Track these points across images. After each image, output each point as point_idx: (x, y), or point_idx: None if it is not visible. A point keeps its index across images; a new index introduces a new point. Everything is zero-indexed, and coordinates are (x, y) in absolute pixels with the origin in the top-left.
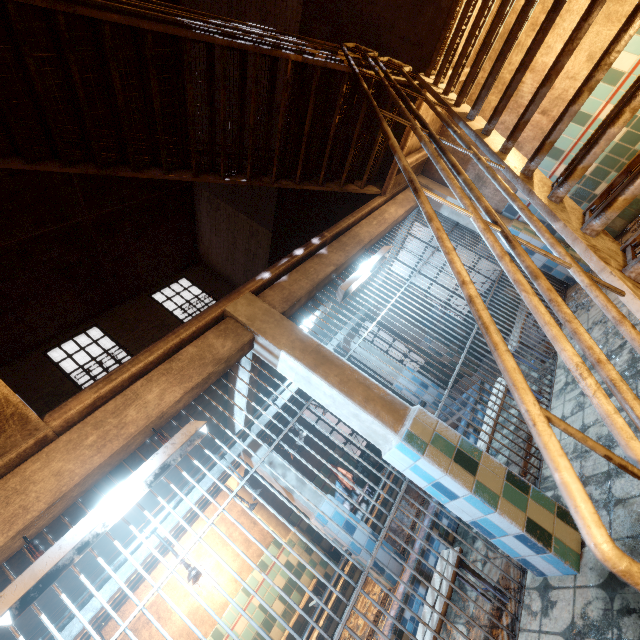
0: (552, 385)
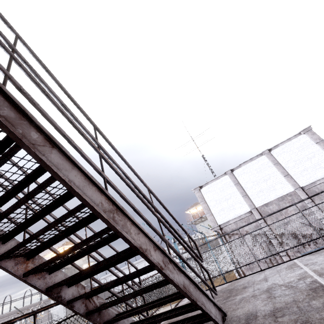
0: None
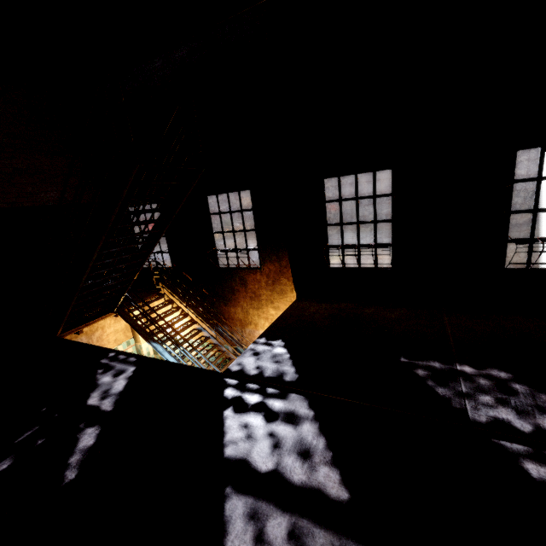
0: None
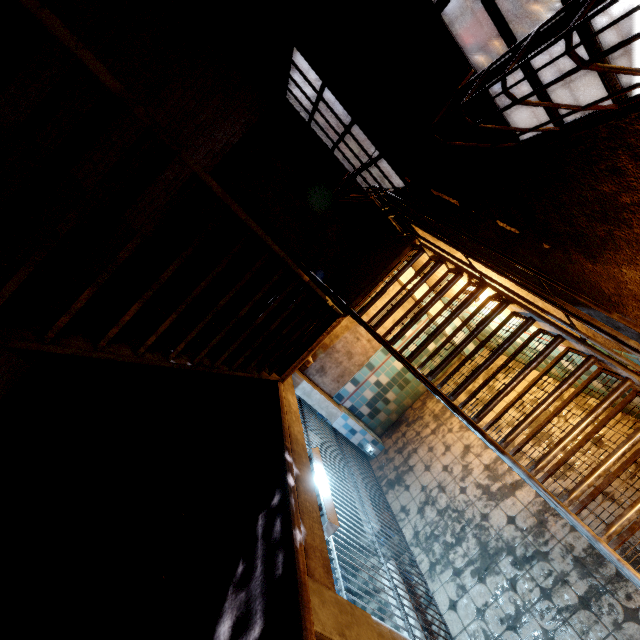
0: (418, 565)
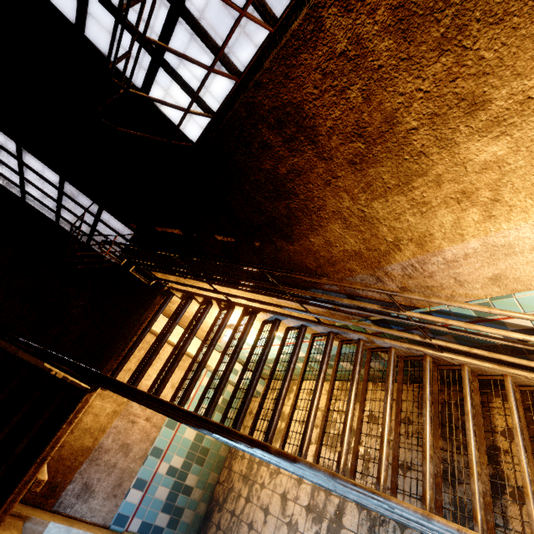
0: None
